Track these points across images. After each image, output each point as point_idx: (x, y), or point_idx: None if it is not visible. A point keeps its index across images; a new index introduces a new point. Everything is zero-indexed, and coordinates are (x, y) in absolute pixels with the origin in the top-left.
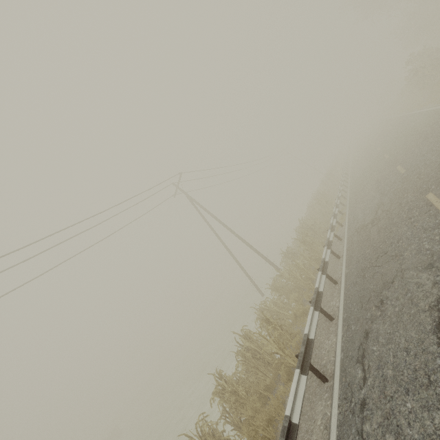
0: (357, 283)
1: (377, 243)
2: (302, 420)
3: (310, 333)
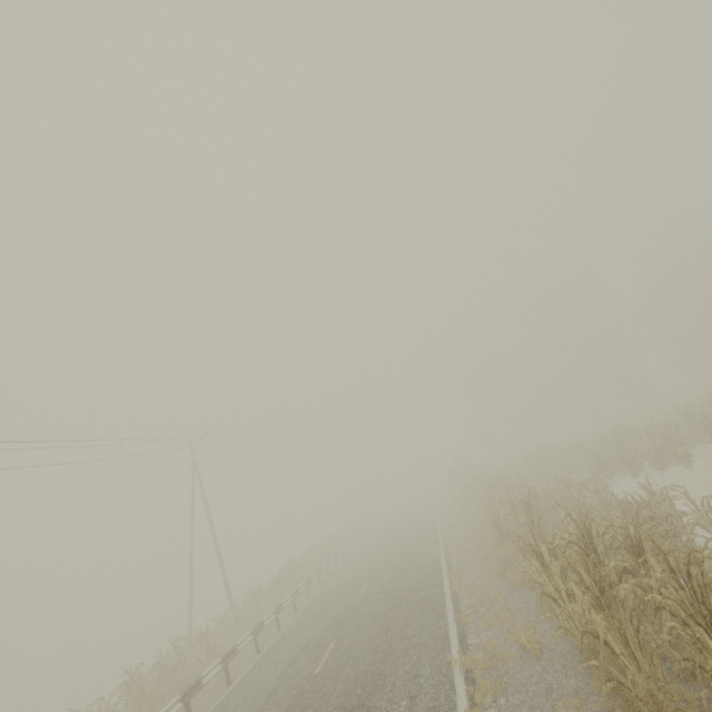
0: (292, 628)
1: (324, 604)
2: (197, 709)
3: (240, 646)
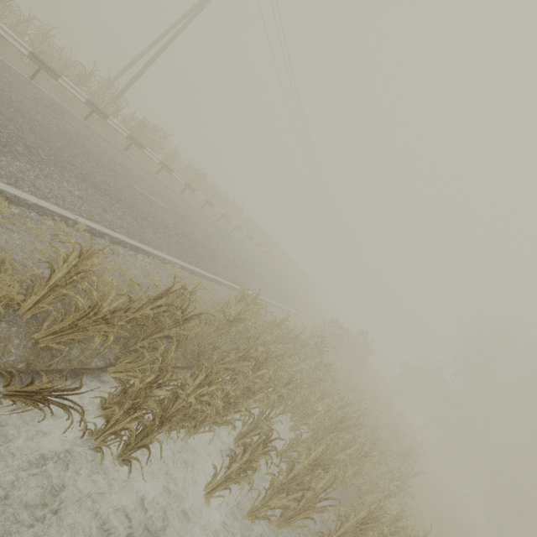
0: None
1: None
2: None
3: None
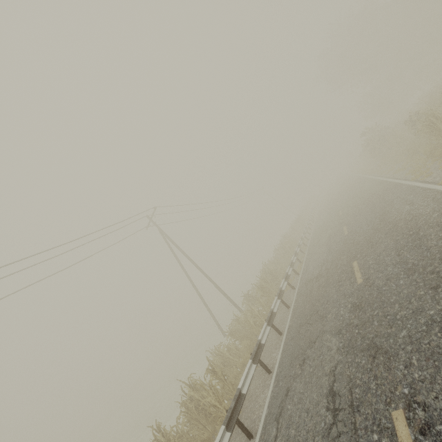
0: (294, 338)
1: (314, 299)
2: None
3: (244, 387)
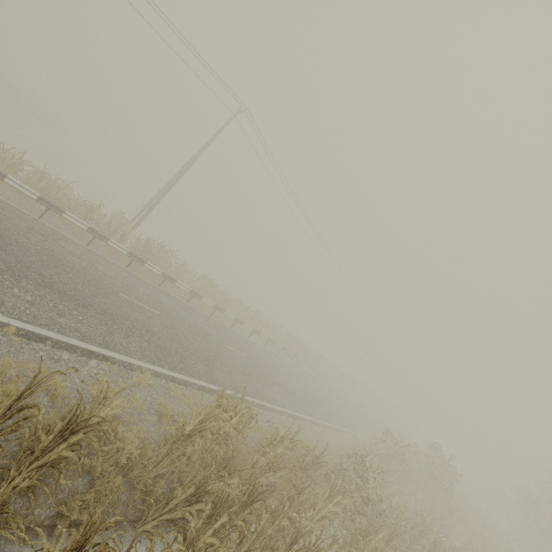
0: None
1: None
2: None
3: None
